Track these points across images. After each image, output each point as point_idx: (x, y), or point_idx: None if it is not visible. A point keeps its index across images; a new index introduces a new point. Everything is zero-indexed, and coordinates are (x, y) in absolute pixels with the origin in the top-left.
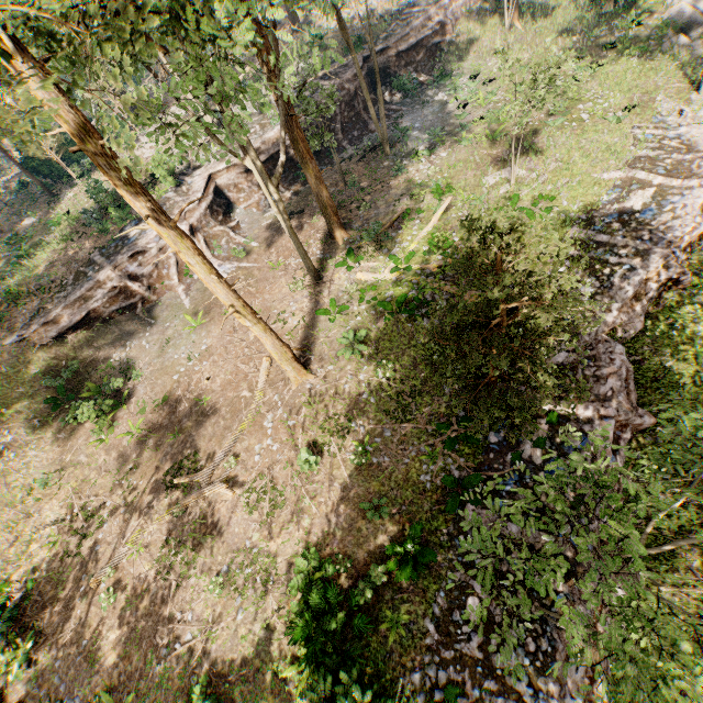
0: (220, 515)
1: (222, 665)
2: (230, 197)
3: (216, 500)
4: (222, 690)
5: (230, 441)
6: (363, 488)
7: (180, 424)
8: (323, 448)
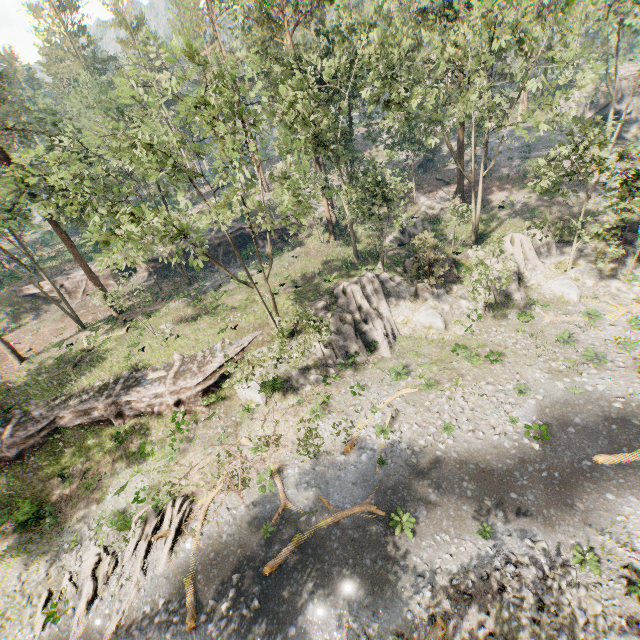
0: None
1: None
2: (137, 268)
3: None
4: None
5: None
6: None
7: None
8: None
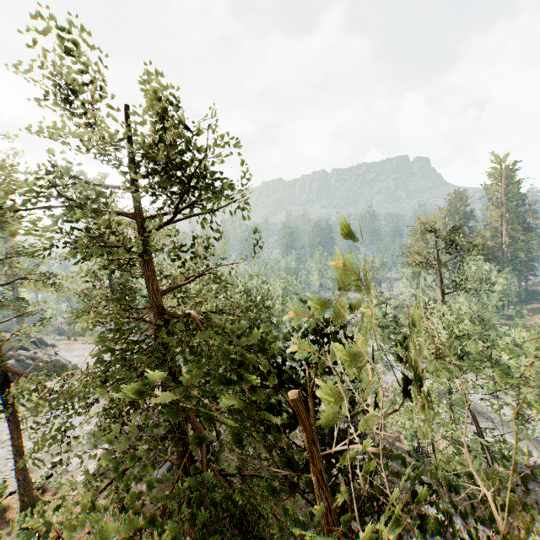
0: None
1: None
2: None
3: None
4: None
5: None
6: None
7: None
8: None
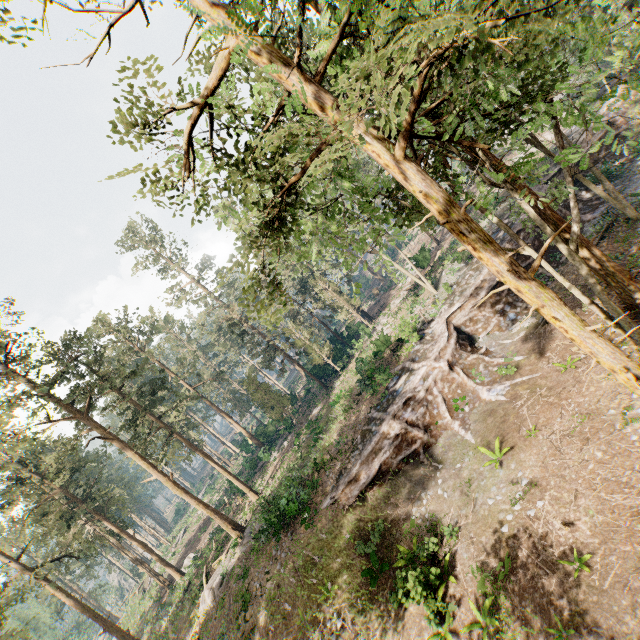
0: None
1: None
2: (467, 331)
3: None
4: None
5: None
6: None
7: (557, 608)
8: None
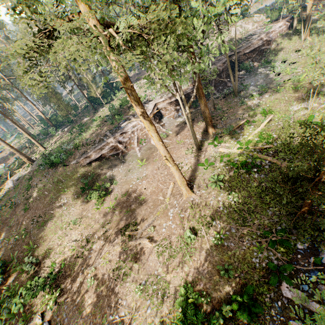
0: (143, 254)
1: None
2: (162, 112)
3: (143, 246)
4: None
5: (152, 219)
6: (218, 257)
7: (130, 207)
8: (197, 231)
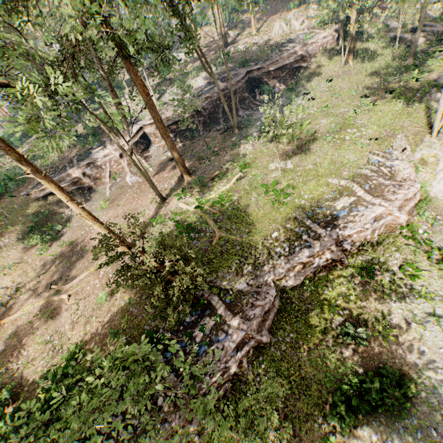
0: (61, 310)
1: (25, 381)
2: (151, 139)
3: (64, 302)
4: (18, 392)
5: (83, 274)
6: (118, 321)
7: (72, 258)
8: (114, 294)
